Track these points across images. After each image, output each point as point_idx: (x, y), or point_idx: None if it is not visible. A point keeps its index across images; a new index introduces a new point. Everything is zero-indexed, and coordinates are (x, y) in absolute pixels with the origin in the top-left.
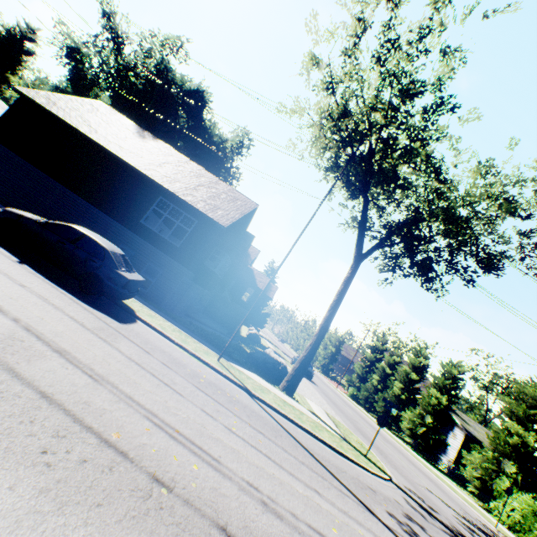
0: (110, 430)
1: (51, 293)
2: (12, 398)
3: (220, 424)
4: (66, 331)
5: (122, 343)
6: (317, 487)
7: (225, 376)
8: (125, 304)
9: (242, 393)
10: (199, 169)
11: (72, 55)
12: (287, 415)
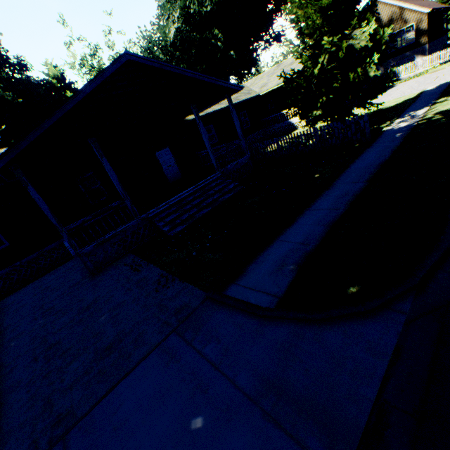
0: None
1: None
2: None
3: None
4: None
5: None
6: None
7: None
8: None
9: None
10: None
11: None
12: None
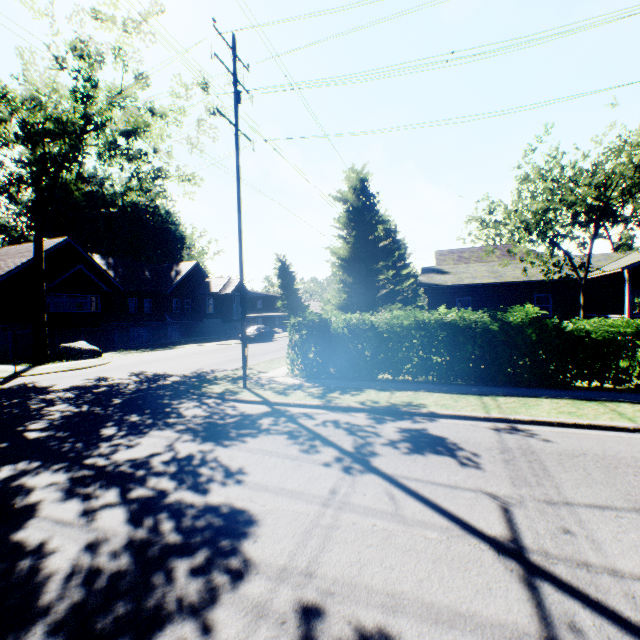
0: None
1: None
2: None
3: None
4: None
5: None
6: None
7: None
8: None
9: None
10: (23, 246)
11: None
12: None
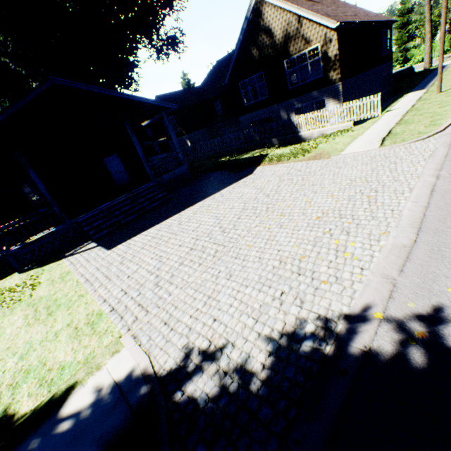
0: None
1: None
2: None
3: None
4: None
5: None
6: None
7: None
8: None
9: None
10: None
11: None
12: None
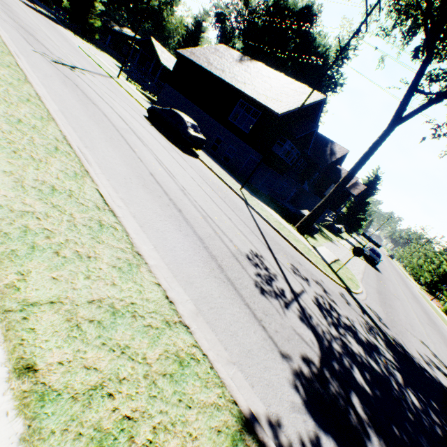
0: (136, 149)
1: (155, 134)
2: (112, 131)
3: (195, 182)
4: (148, 138)
5: (173, 153)
6: (233, 220)
7: (235, 192)
8: (195, 153)
9: (239, 200)
10: (279, 75)
11: (218, 19)
12: (267, 220)
